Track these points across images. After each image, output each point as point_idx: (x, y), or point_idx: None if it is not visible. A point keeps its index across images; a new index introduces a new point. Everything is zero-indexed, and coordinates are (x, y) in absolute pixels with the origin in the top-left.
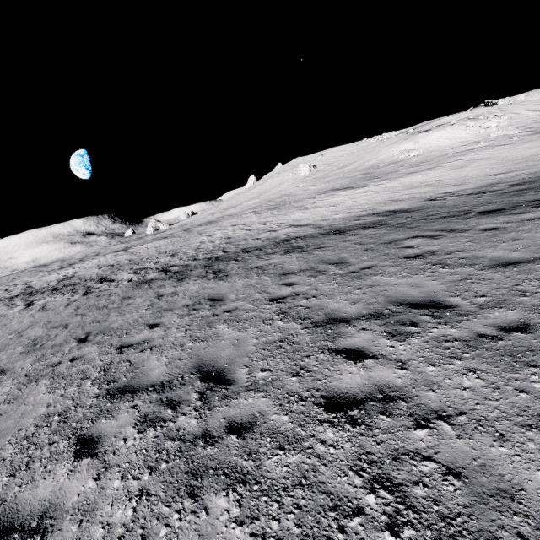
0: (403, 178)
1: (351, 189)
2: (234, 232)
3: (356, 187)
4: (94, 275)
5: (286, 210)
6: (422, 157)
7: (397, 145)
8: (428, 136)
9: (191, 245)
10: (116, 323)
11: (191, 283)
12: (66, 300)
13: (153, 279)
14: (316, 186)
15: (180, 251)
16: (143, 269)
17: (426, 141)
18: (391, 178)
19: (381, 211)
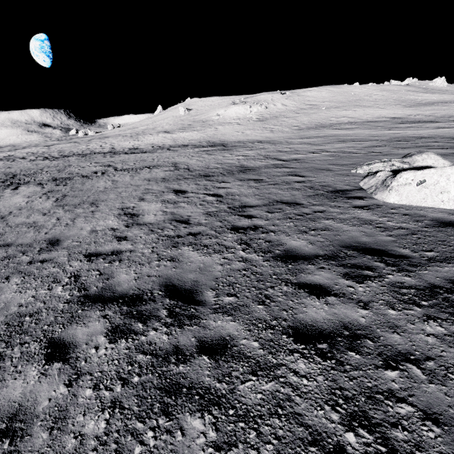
0: (185, 133)
1: (166, 133)
2: (96, 146)
3: (169, 133)
4: (22, 156)
5: (131, 139)
6: (216, 121)
7: (221, 109)
8: (232, 108)
9: (74, 149)
10: (13, 167)
11: (44, 161)
12: (3, 163)
13: (38, 160)
14: (168, 126)
15: (65, 151)
16: (41, 156)
17: (228, 111)
18: (185, 131)
19: (137, 148)
